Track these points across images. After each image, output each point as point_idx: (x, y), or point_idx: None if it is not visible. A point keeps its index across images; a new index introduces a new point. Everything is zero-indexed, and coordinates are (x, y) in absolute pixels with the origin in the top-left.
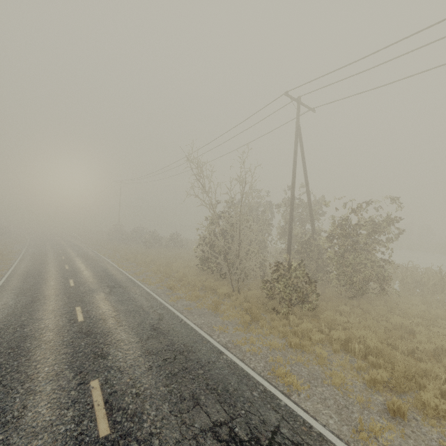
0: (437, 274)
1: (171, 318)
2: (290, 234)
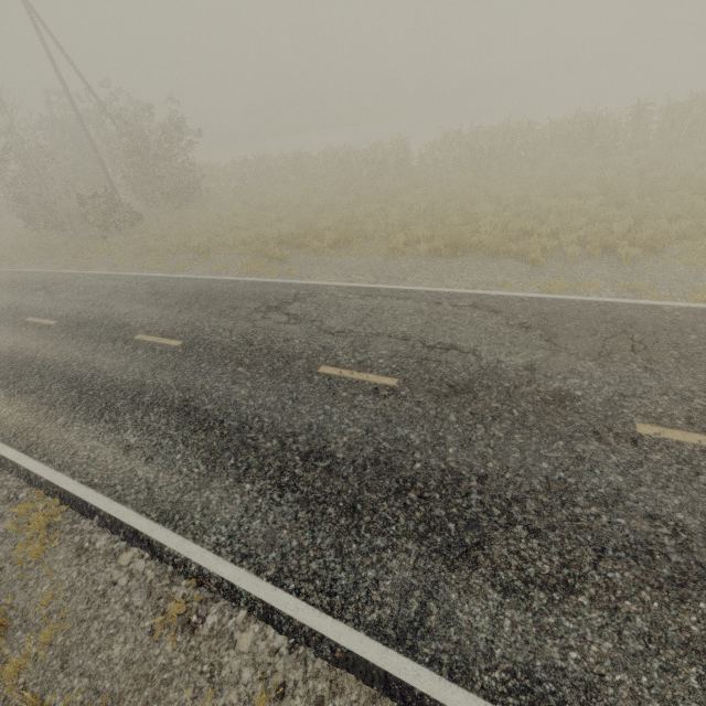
0: (265, 162)
1: (5, 273)
2: (99, 161)
